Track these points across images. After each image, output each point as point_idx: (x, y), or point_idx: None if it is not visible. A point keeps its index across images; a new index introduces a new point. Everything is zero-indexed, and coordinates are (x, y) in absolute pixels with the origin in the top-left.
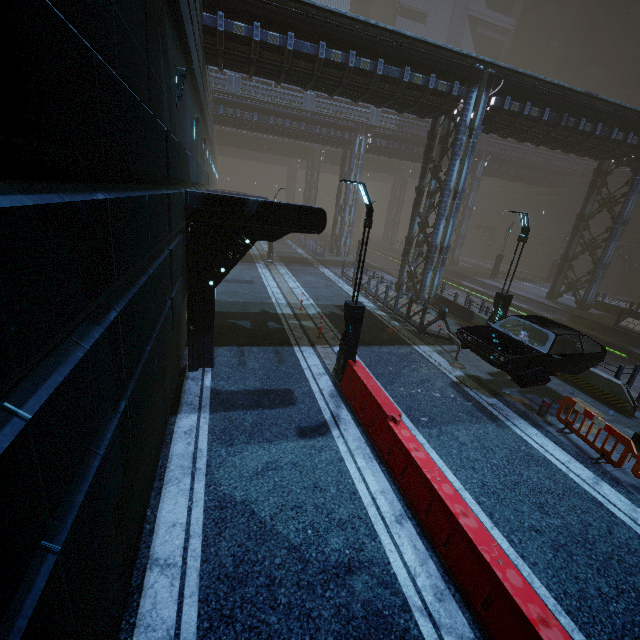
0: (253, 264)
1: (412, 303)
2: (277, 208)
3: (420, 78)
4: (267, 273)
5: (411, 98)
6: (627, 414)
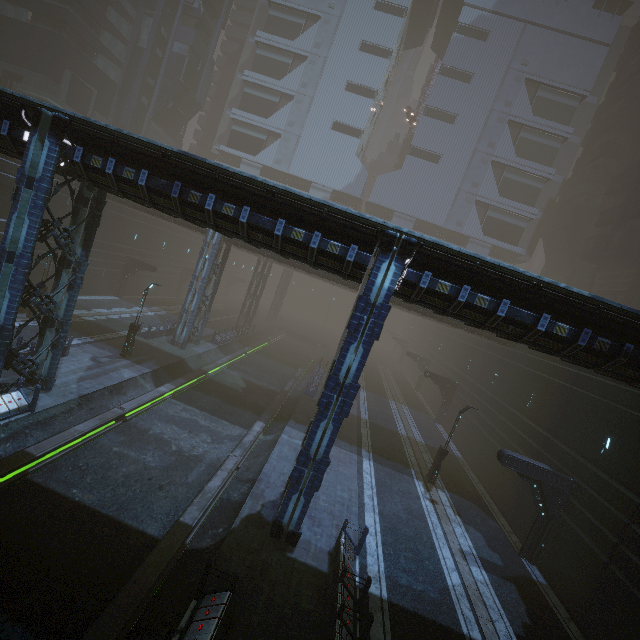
0: None
1: None
2: None
3: None
4: None
5: None
6: None
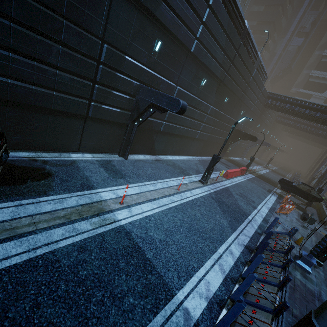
0: (258, 165)
1: None
2: (247, 134)
3: None
4: (259, 167)
5: None
6: (321, 223)
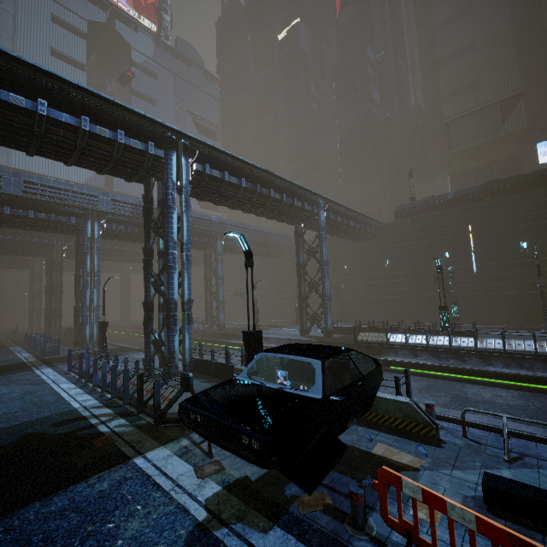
0: None
1: (143, 380)
2: None
3: (106, 131)
4: None
5: (102, 151)
6: (436, 442)
